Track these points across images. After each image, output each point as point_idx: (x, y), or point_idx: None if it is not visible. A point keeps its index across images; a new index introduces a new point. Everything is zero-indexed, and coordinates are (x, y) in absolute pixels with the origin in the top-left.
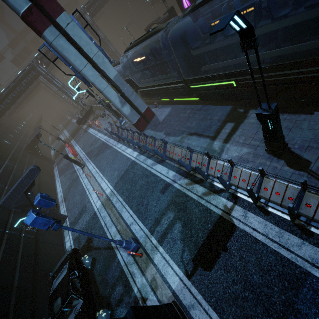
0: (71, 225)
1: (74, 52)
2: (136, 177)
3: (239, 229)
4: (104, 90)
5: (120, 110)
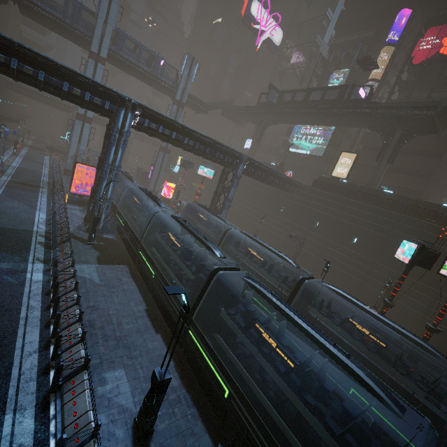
0: None
1: (78, 131)
2: (34, 173)
3: (39, 188)
4: (72, 148)
5: (67, 158)
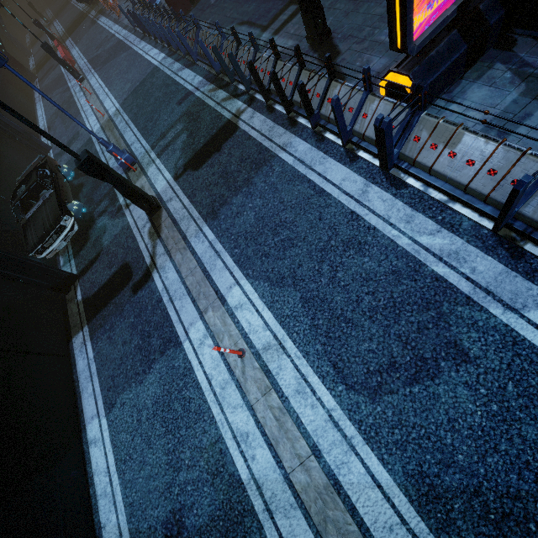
0: (56, 156)
1: None
2: (153, 88)
3: (239, 130)
4: None
5: None
